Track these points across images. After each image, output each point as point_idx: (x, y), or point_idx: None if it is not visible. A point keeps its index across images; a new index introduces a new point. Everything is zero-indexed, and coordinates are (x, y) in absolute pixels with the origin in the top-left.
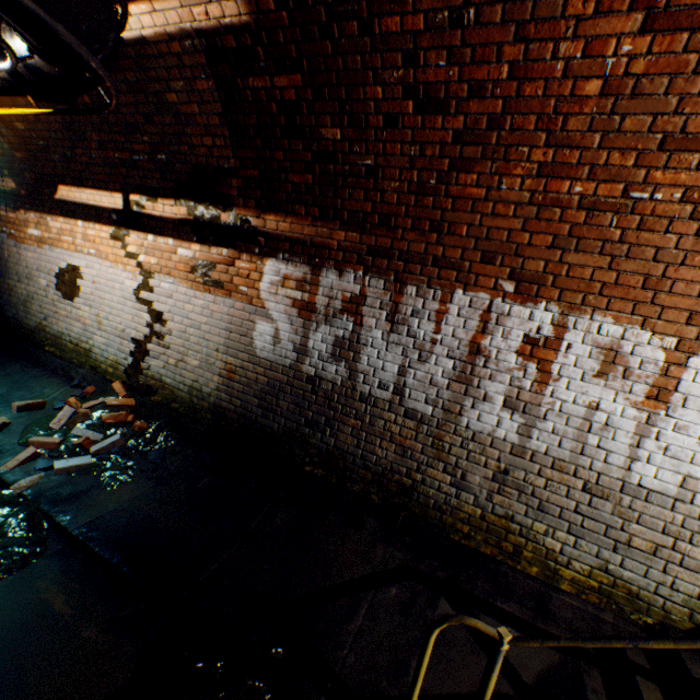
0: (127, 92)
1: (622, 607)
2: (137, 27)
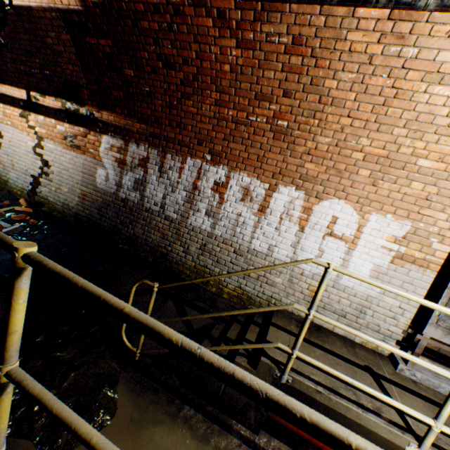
0: (25, 33)
1: (245, 303)
2: (27, 1)
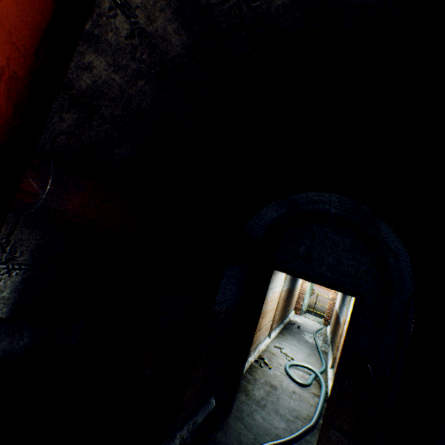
0: None
1: None
2: None
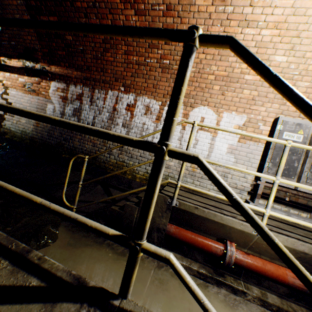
0: None
1: None
2: None
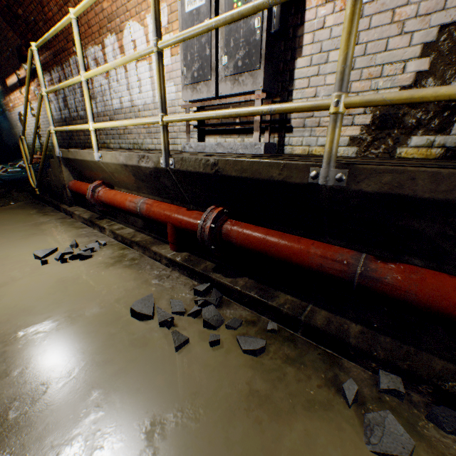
0: None
1: None
2: None
